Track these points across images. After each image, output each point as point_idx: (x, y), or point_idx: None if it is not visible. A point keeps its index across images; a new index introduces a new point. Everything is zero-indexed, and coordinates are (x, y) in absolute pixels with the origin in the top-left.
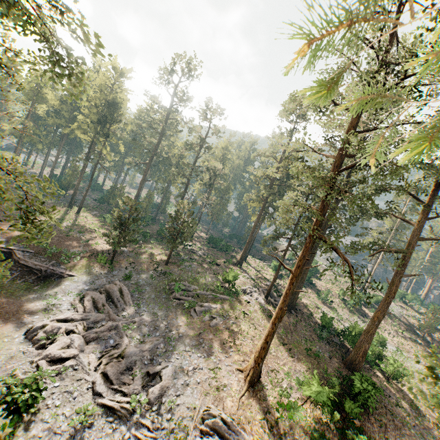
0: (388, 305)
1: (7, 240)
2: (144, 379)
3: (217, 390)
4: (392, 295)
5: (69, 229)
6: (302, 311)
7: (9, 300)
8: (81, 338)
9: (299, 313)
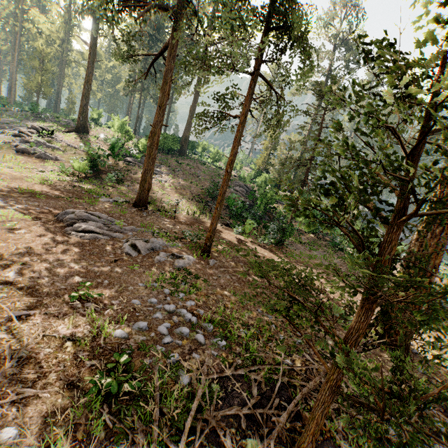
0: (195, 100)
1: None
2: None
3: None
4: (196, 92)
5: None
6: None
7: None
8: None
9: None
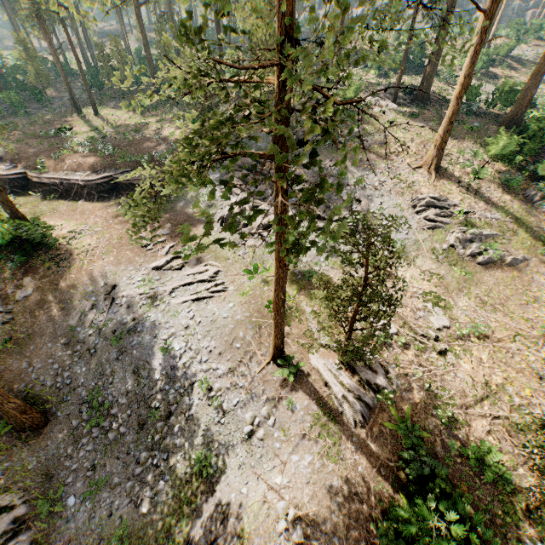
0: None
1: (91, 171)
2: (345, 207)
3: (409, 188)
4: None
5: (122, 135)
6: (436, 99)
7: (170, 214)
8: (269, 206)
9: (434, 102)
